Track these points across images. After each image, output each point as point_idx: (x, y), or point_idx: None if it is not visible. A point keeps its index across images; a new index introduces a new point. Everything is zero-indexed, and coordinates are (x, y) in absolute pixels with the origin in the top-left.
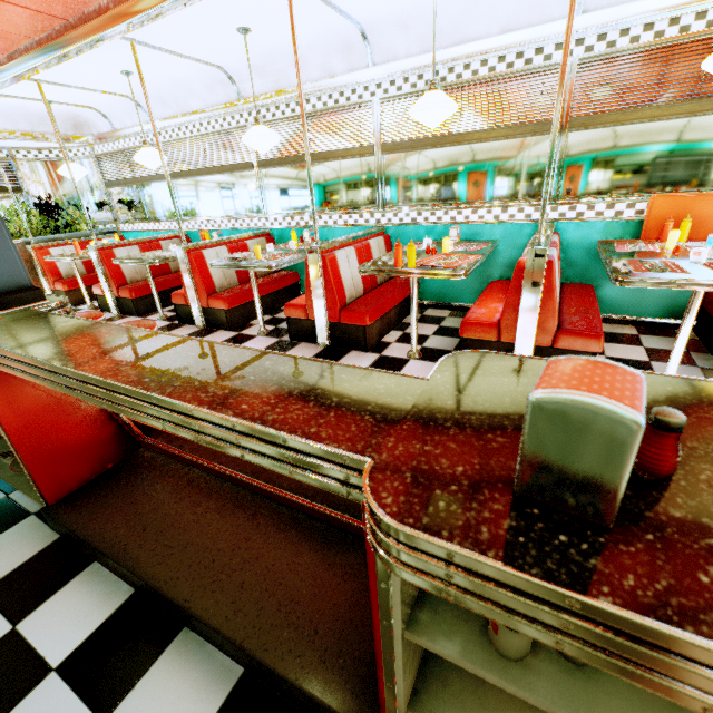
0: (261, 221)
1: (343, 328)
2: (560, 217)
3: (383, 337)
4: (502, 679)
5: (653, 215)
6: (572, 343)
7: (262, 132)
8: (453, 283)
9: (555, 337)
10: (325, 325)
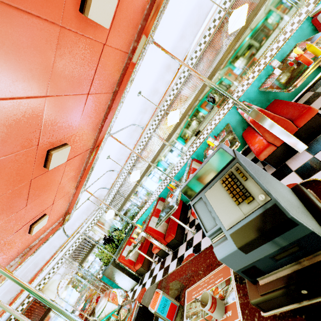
0: (184, 159)
1: (304, 128)
2: (315, 3)
3: None
4: None
5: None
6: None
7: (173, 112)
8: None
9: None
10: (294, 137)
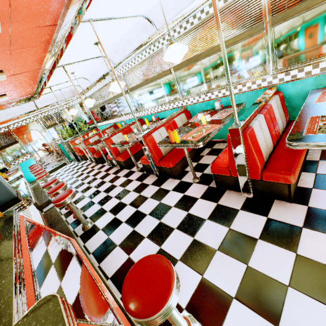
0: (137, 114)
1: (163, 168)
2: (280, 81)
3: (186, 167)
4: None
5: None
6: (272, 178)
7: (115, 85)
8: (226, 129)
9: (261, 174)
10: (155, 168)
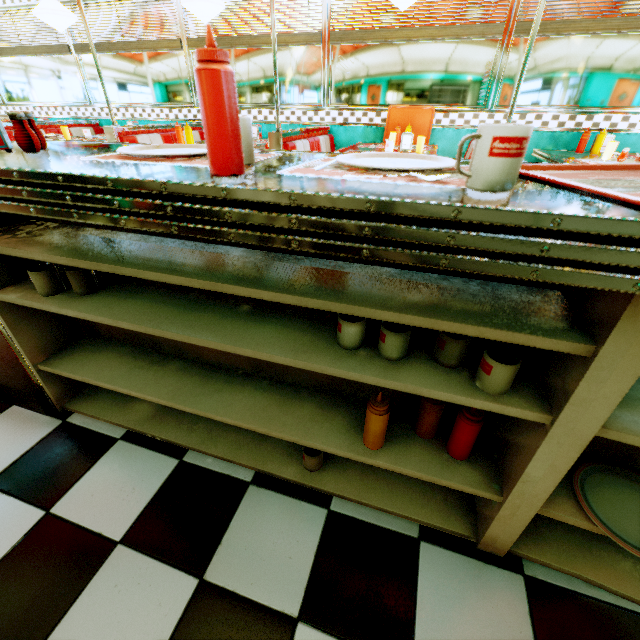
0: (88, 110)
1: None
2: (333, 121)
3: None
4: (33, 301)
5: (391, 123)
6: None
7: (52, 6)
8: None
9: None
10: None
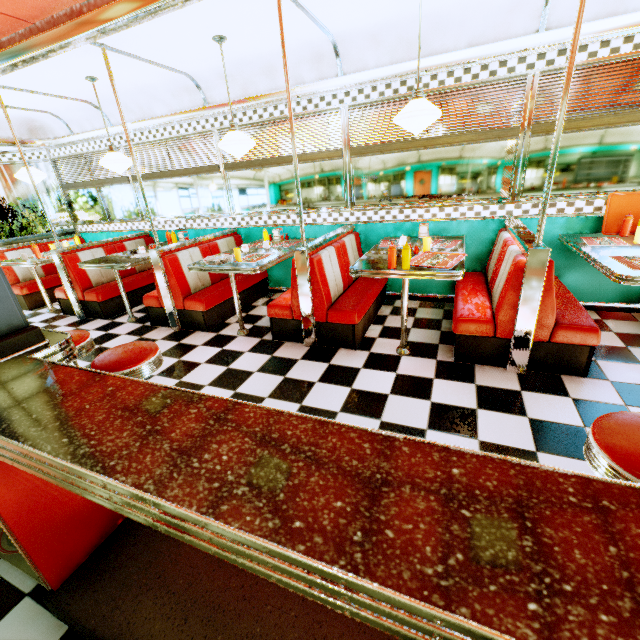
0: (227, 220)
1: (331, 327)
2: (524, 214)
3: (366, 332)
4: None
5: (612, 211)
6: (570, 338)
7: (239, 137)
8: None
9: (552, 332)
10: (312, 325)
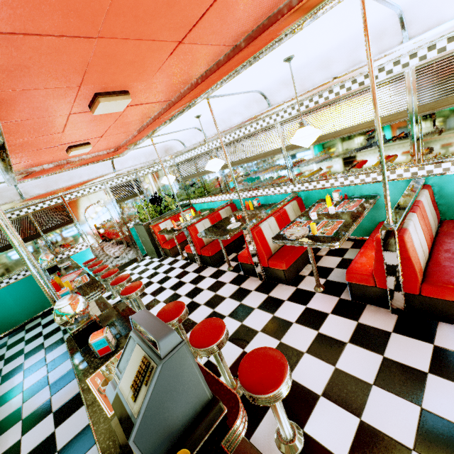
0: (289, 187)
1: (425, 300)
2: None
3: None
4: None
5: None
6: None
7: (309, 131)
8: None
9: None
10: (402, 297)
